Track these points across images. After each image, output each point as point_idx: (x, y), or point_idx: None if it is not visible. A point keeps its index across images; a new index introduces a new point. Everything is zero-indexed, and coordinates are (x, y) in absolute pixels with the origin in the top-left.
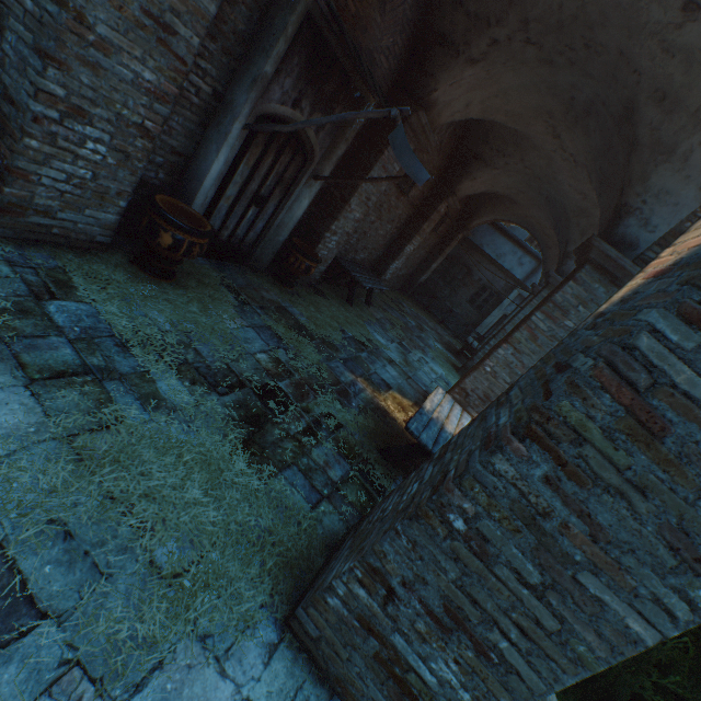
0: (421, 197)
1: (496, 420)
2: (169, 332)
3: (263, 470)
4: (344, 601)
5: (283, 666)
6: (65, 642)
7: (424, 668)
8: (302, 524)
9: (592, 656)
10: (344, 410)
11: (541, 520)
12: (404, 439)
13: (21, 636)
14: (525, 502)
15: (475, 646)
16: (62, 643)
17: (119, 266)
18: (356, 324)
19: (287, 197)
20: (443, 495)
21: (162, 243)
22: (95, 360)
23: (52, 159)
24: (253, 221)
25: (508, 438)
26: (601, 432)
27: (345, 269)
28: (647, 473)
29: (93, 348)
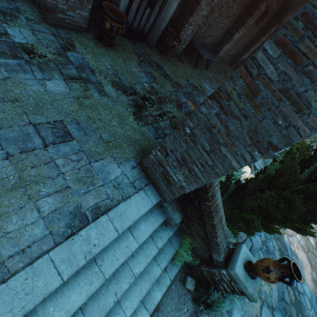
0: None
1: None
2: (109, 69)
3: (139, 123)
4: (154, 156)
5: (136, 172)
6: (79, 146)
7: (174, 176)
8: (150, 142)
9: (220, 173)
10: (178, 112)
11: (212, 129)
12: None
13: (69, 141)
14: (208, 123)
15: (188, 170)
16: (78, 146)
17: (91, 39)
18: (196, 78)
19: (166, 2)
20: (184, 121)
21: (106, 28)
22: (84, 76)
23: None
24: (148, 17)
25: (206, 99)
26: (237, 95)
27: (195, 48)
28: (249, 111)
29: (83, 71)
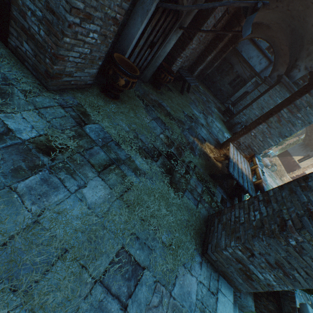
0: (221, 27)
1: (309, 200)
2: (128, 132)
3: (179, 194)
4: (230, 253)
5: (205, 268)
6: (152, 275)
7: (259, 274)
8: (196, 215)
9: None
10: (194, 157)
11: None
12: (215, 167)
13: (141, 276)
14: None
15: (284, 273)
16: (151, 276)
17: (98, 96)
18: (186, 106)
19: (164, 40)
20: (289, 233)
21: (119, 84)
22: (112, 156)
23: (74, 46)
24: (147, 57)
25: None
26: None
27: (182, 76)
28: None
29: (109, 149)
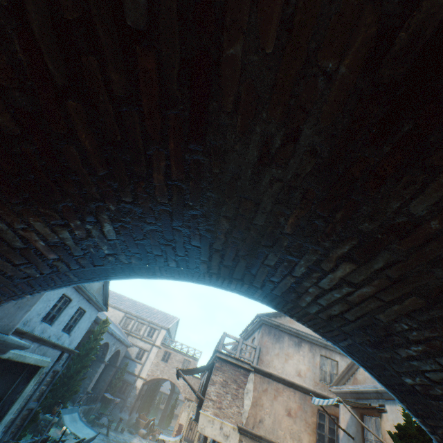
0: None
1: None
2: None
3: None
4: None
5: None
6: None
7: None
8: None
9: None
10: None
11: None
12: None
13: None
14: None
15: None
16: None
17: None
18: None
19: None
20: None
21: None
22: None
23: None
24: None
25: None
26: None
27: None
28: None
29: None
